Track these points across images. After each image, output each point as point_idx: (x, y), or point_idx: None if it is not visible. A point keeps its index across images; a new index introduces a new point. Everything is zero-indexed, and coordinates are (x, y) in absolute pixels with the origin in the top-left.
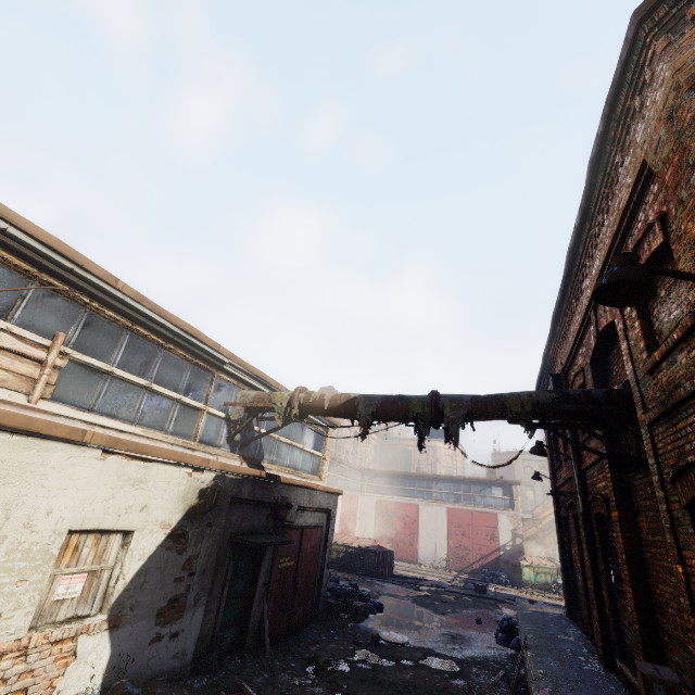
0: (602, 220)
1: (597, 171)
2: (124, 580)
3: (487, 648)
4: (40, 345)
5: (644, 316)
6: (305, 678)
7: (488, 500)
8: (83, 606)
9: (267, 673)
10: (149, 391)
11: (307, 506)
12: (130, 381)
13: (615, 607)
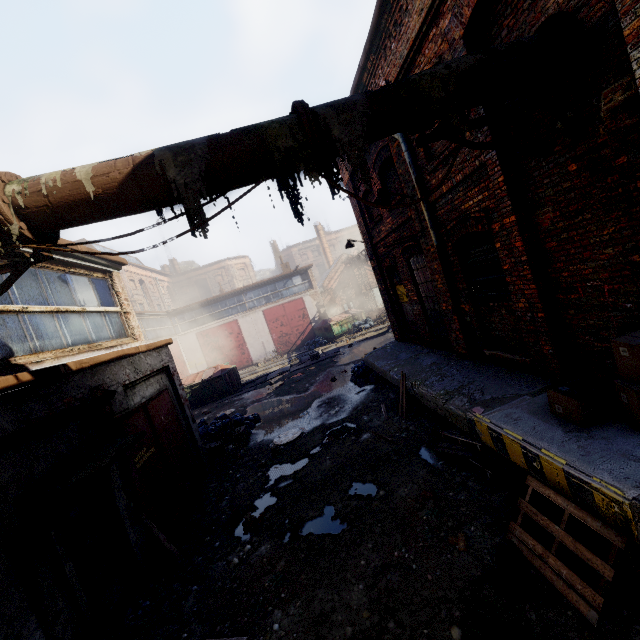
0: None
1: None
2: None
3: (356, 396)
4: None
5: None
6: (241, 546)
7: (292, 290)
8: None
9: (195, 584)
10: None
11: (137, 379)
12: None
13: (478, 313)
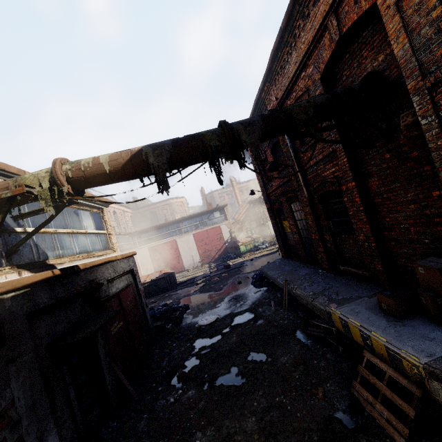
0: None
1: None
2: None
3: (255, 294)
4: None
5: None
6: (175, 391)
7: (213, 220)
8: None
9: (145, 413)
10: None
11: (115, 276)
12: None
13: (335, 241)
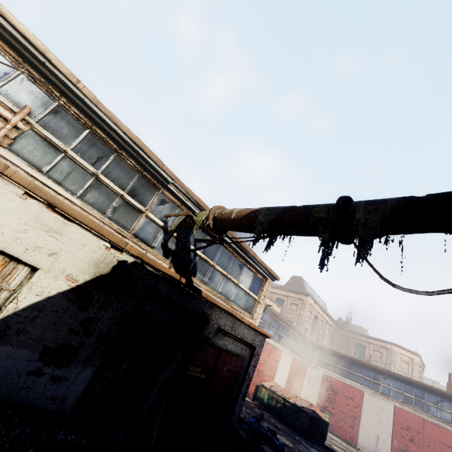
0: None
1: None
2: (16, 305)
3: None
4: (11, 110)
5: None
6: None
7: (445, 414)
8: None
9: None
10: (96, 178)
11: (229, 332)
12: (81, 164)
13: None
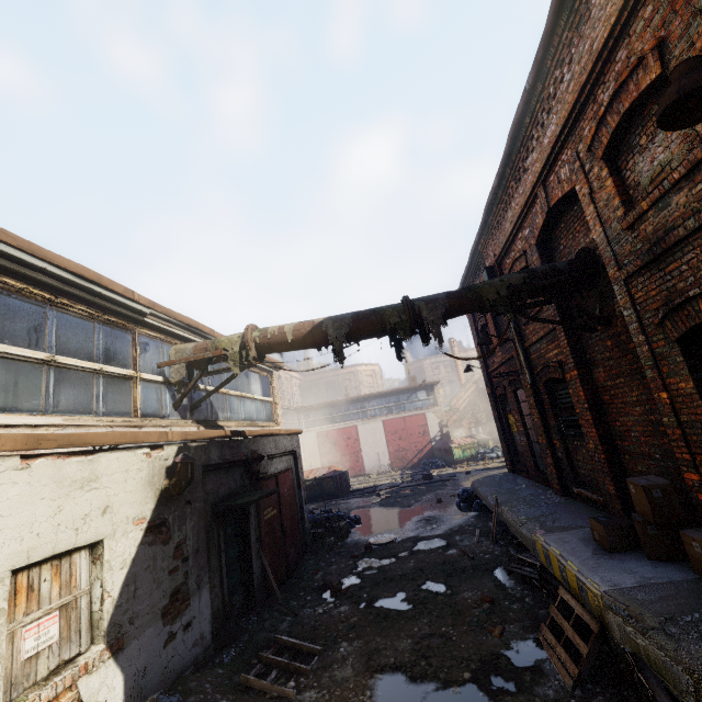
0: (561, 75)
1: (561, 9)
2: (111, 598)
3: (456, 518)
4: None
5: (615, 173)
6: (326, 604)
7: (415, 404)
8: (67, 648)
9: (289, 616)
10: (53, 366)
11: (275, 453)
12: (21, 357)
13: (567, 450)
